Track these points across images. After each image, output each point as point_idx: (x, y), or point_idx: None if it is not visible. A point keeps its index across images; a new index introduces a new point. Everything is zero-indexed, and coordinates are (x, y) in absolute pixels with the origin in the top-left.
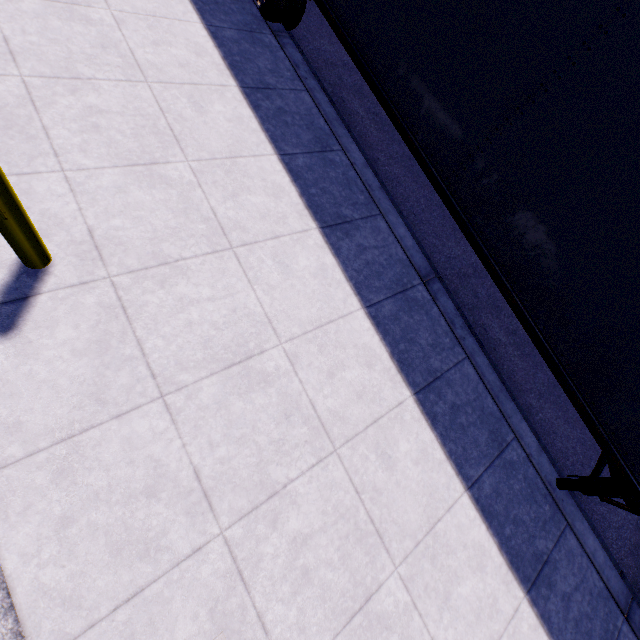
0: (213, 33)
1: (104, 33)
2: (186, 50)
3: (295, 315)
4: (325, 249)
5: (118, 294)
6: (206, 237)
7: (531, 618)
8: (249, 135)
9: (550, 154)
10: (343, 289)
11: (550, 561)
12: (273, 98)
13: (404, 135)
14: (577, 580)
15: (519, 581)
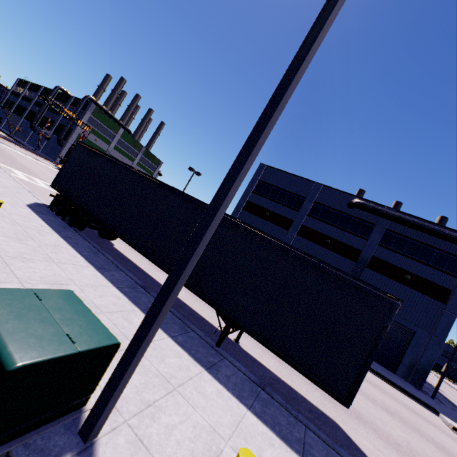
0: (48, 224)
1: (3, 214)
2: (37, 224)
3: (83, 281)
4: (97, 271)
5: (3, 259)
6: (43, 258)
7: (209, 376)
8: (63, 244)
9: (166, 234)
10: (105, 281)
11: (217, 364)
12: (73, 240)
13: (127, 242)
14: (233, 373)
15: (201, 365)
